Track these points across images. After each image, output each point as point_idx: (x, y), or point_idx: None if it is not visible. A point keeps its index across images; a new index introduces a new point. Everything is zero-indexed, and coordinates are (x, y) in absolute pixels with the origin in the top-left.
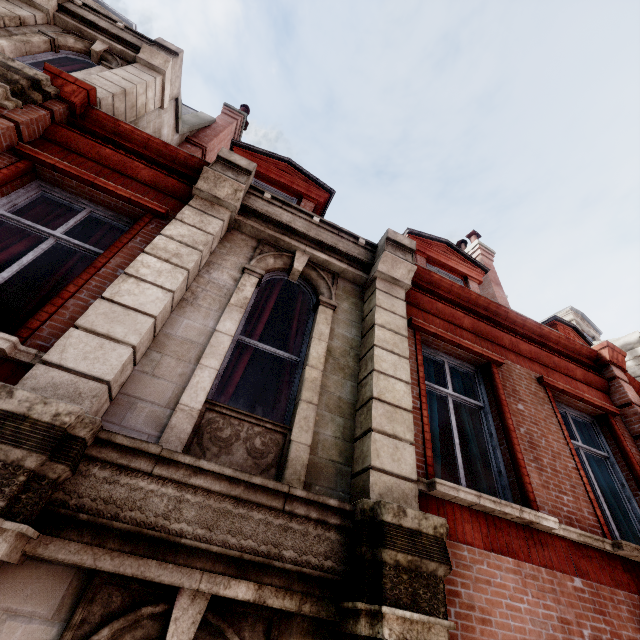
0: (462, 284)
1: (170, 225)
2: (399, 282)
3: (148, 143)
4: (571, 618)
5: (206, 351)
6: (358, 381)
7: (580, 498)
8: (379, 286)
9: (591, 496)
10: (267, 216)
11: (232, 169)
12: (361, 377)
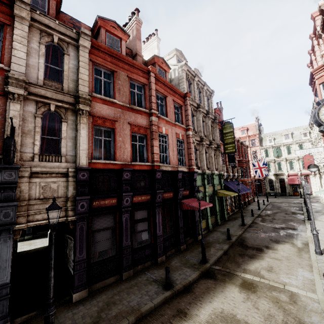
0: (119, 42)
1: (15, 30)
2: (86, 47)
3: None
4: (116, 113)
5: (39, 67)
6: (77, 75)
7: (127, 99)
8: (80, 49)
9: (130, 99)
10: (40, 22)
11: (23, 3)
12: (78, 74)
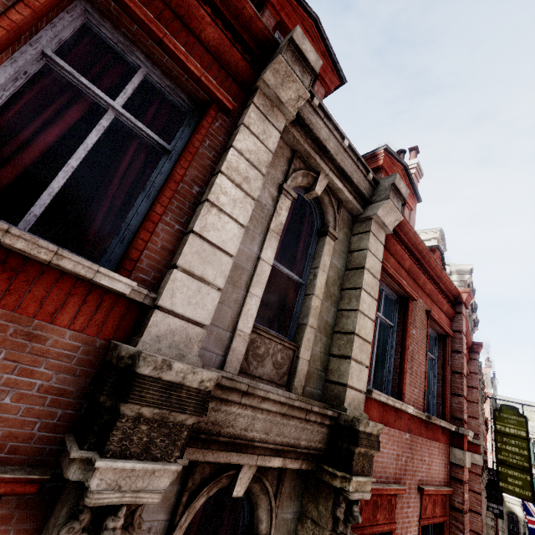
0: None
1: (240, 134)
2: (386, 227)
3: None
4: (400, 453)
5: (254, 280)
6: (338, 308)
7: (421, 390)
8: (372, 229)
9: (425, 388)
10: (311, 129)
11: (299, 61)
12: (342, 307)
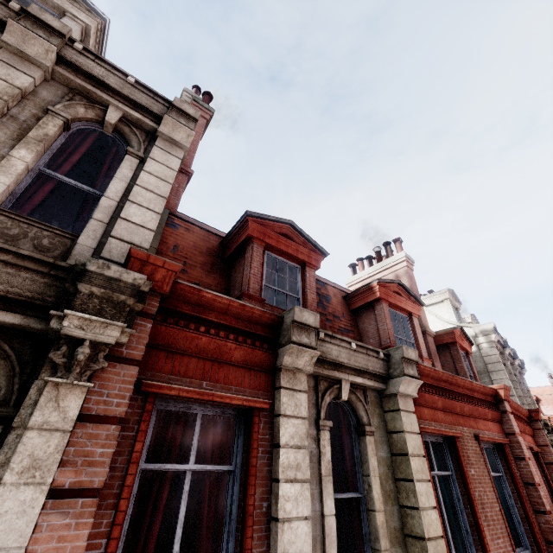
0: (408, 321)
1: (281, 428)
2: (411, 396)
3: (228, 308)
4: None
5: (326, 544)
6: (399, 503)
7: (504, 536)
8: (401, 406)
9: (508, 530)
10: (324, 359)
11: (303, 328)
12: (403, 502)
